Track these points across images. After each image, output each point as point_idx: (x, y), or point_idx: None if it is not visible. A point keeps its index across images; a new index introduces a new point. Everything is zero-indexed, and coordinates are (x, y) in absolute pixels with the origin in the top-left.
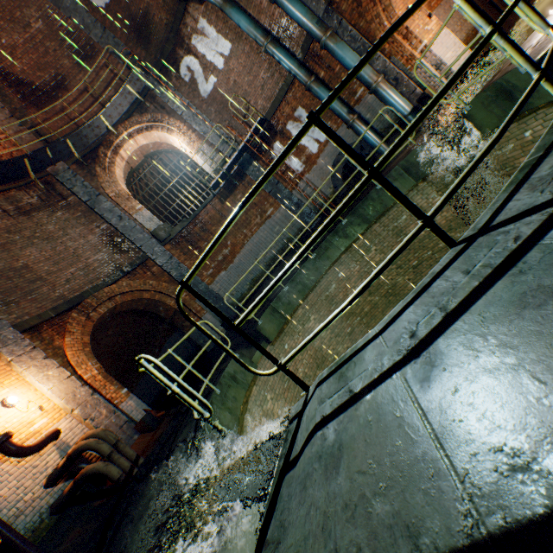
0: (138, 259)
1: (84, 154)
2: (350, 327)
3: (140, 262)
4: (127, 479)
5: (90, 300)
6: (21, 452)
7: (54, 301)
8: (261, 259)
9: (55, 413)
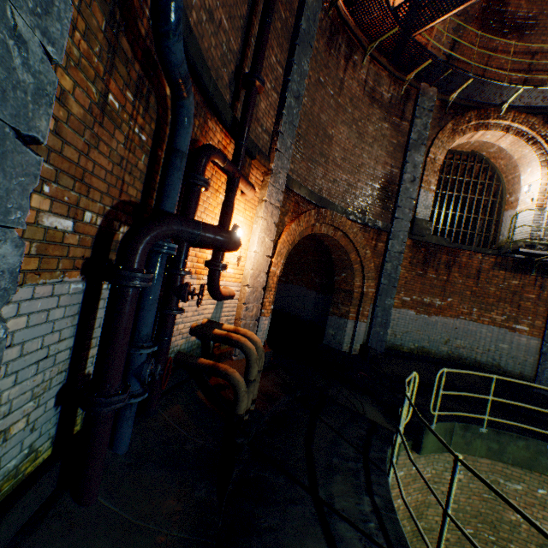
0: (382, 224)
1: (456, 101)
2: (473, 530)
3: (380, 227)
4: (241, 421)
5: (329, 213)
6: (215, 290)
7: (314, 186)
8: (451, 344)
9: (238, 273)
